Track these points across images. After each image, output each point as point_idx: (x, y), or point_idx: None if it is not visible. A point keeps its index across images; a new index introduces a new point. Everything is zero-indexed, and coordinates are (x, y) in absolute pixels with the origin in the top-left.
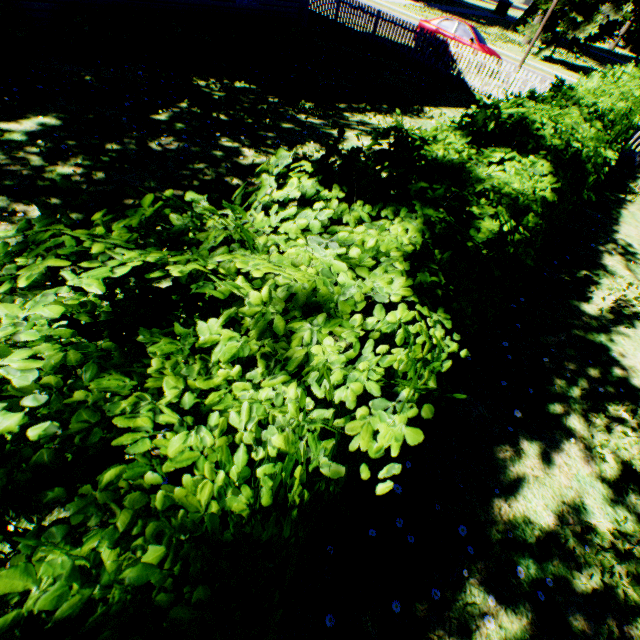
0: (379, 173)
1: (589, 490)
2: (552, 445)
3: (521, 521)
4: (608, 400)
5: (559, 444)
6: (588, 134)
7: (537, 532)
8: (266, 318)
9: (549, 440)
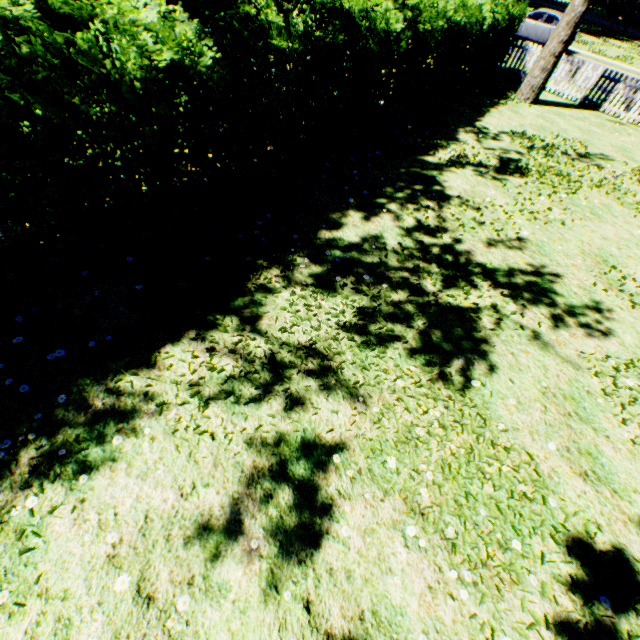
0: (199, 4)
1: (389, 232)
2: (372, 215)
3: (338, 240)
4: (423, 199)
5: (377, 214)
6: (395, 17)
7: (346, 243)
8: (117, 20)
9: (371, 213)
